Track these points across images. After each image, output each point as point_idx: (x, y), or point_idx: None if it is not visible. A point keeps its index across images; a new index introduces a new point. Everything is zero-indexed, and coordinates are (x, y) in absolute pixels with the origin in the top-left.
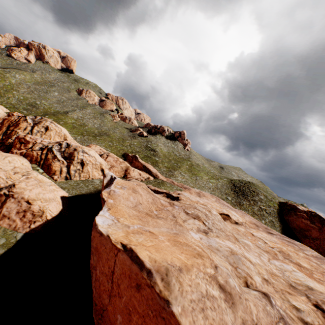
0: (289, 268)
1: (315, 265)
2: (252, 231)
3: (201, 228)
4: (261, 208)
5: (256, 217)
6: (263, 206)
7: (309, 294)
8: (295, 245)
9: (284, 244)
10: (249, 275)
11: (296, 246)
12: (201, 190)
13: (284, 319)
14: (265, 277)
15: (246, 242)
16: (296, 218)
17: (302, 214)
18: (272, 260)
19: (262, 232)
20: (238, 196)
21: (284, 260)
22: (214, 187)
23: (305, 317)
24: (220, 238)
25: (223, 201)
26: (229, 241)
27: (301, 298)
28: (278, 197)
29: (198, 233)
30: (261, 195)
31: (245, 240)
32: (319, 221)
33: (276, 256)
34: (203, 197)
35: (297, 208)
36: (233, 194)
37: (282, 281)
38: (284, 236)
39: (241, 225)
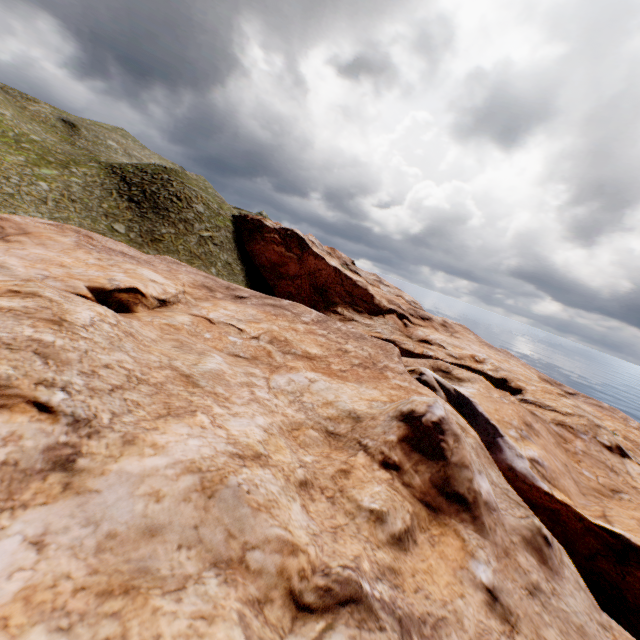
0: (304, 379)
1: (325, 341)
2: (207, 311)
3: (33, 448)
4: (204, 239)
5: (198, 262)
6: (208, 232)
7: (364, 438)
8: (286, 311)
9: (272, 317)
10: (288, 546)
11: (289, 312)
12: (9, 211)
13: (401, 617)
14: (300, 473)
15: (214, 370)
16: (266, 247)
17: (274, 237)
18: (273, 377)
19: (225, 302)
20: (145, 215)
21: (285, 360)
22: (61, 194)
23: (395, 525)
24: (142, 444)
25: (106, 239)
26: (177, 426)
27: (361, 464)
28: (228, 205)
29: (16, 519)
30: (199, 205)
31: (209, 365)
32: (298, 245)
33: (273, 360)
34: (25, 240)
35: (266, 226)
36: (131, 211)
37: (314, 434)
38: (264, 297)
39: (177, 303)
